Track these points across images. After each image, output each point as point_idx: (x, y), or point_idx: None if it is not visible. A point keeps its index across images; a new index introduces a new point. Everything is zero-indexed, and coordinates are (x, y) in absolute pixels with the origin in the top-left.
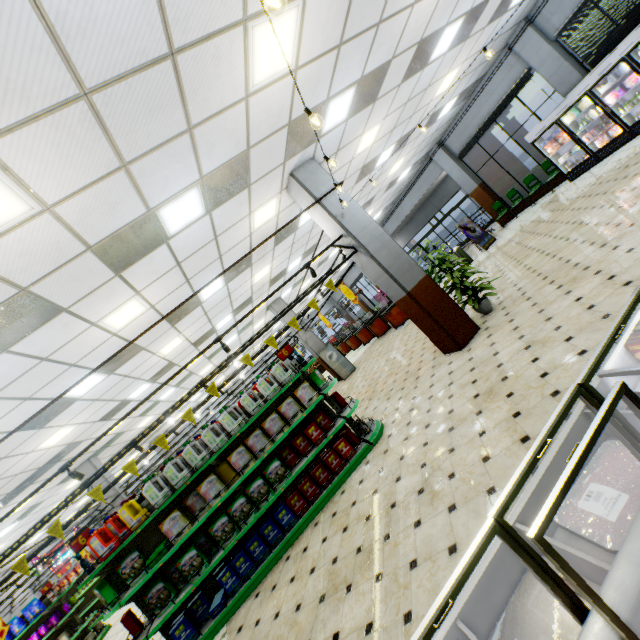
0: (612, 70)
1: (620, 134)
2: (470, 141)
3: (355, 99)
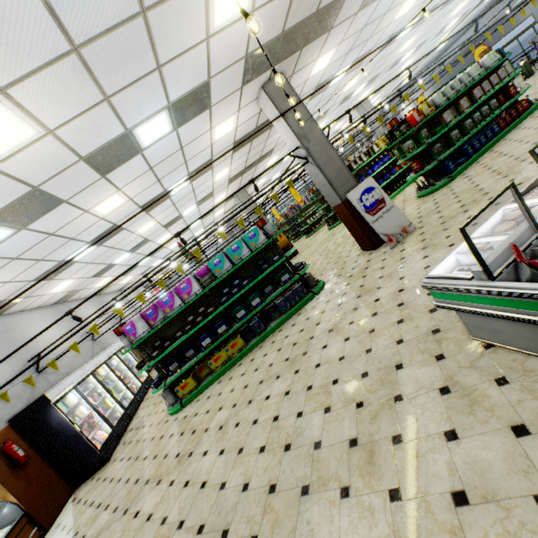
0: None
1: None
2: None
3: None
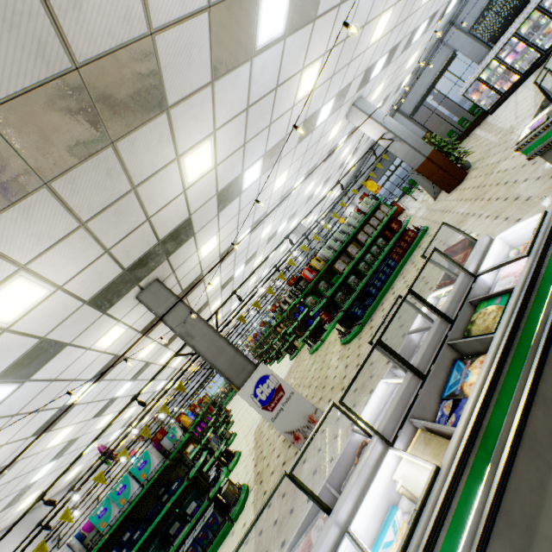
0: (506, 44)
1: (518, 79)
2: (418, 104)
3: (385, 61)
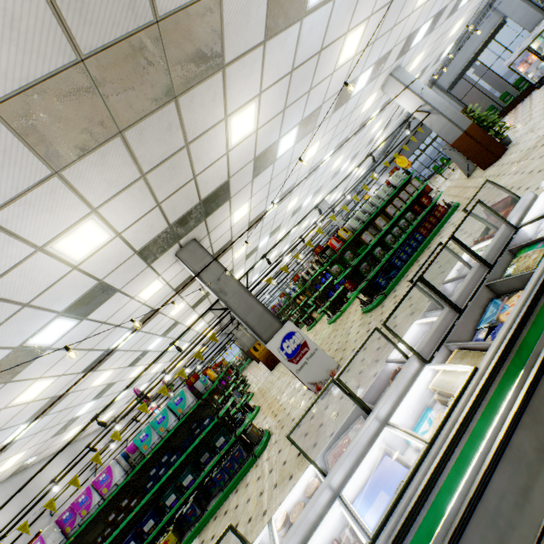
0: None
1: None
2: (457, 77)
3: (428, 28)
